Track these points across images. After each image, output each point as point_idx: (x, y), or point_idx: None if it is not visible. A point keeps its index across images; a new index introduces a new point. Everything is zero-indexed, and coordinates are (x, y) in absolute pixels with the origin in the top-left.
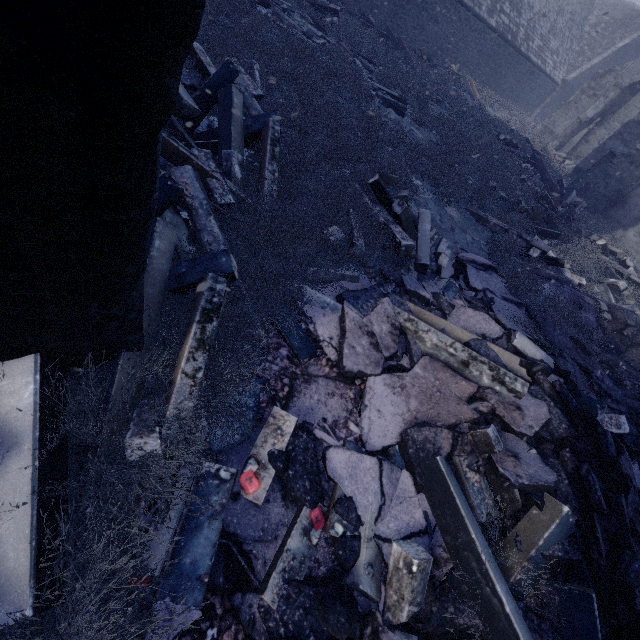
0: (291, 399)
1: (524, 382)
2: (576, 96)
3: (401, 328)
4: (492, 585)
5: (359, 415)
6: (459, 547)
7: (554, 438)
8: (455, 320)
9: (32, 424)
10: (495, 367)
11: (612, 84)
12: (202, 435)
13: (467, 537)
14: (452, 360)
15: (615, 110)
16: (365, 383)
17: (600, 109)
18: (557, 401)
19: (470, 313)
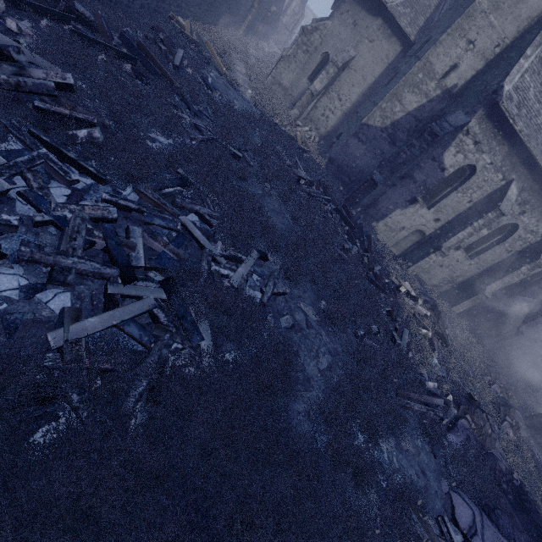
0: None
1: None
2: (294, 50)
3: None
4: None
5: None
6: None
7: None
8: None
9: None
10: None
11: (318, 41)
12: None
13: None
14: None
15: (333, 82)
16: None
17: (325, 84)
18: None
19: None
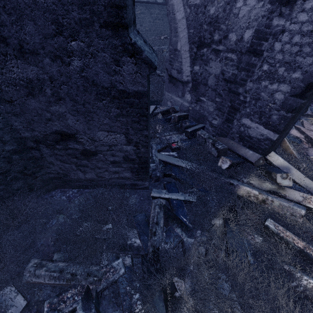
0: (308, 154)
1: None
2: None
3: None
4: None
5: None
6: None
7: None
8: None
9: (288, 163)
10: None
11: None
12: (310, 162)
13: None
14: None
15: None
16: None
17: None
18: None
19: None
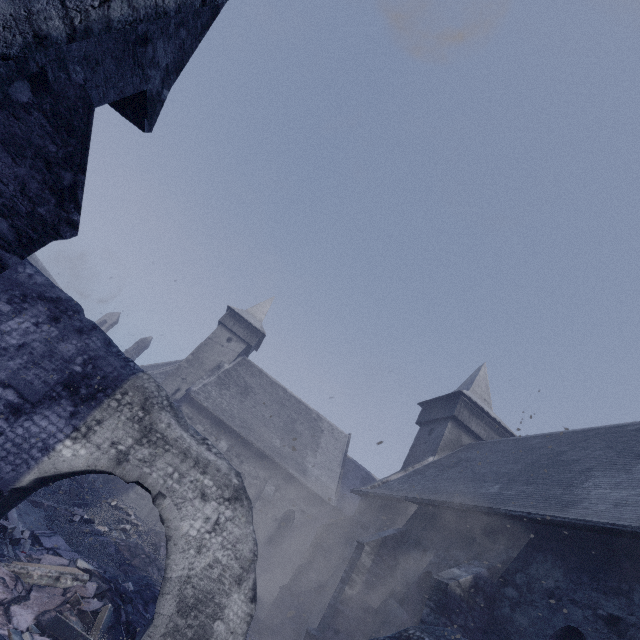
0: None
1: (88, 574)
2: None
3: (18, 574)
4: (89, 639)
5: (9, 620)
6: (74, 639)
7: (103, 593)
8: (46, 562)
9: None
10: (74, 573)
11: None
12: None
13: (77, 632)
14: (50, 580)
15: None
16: (6, 607)
17: None
18: (102, 579)
19: (54, 556)
